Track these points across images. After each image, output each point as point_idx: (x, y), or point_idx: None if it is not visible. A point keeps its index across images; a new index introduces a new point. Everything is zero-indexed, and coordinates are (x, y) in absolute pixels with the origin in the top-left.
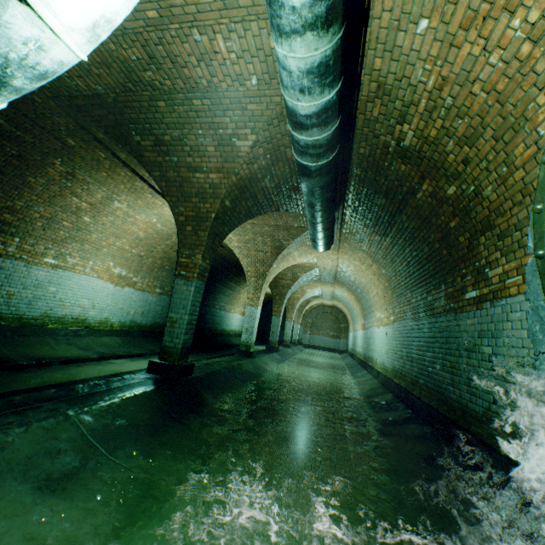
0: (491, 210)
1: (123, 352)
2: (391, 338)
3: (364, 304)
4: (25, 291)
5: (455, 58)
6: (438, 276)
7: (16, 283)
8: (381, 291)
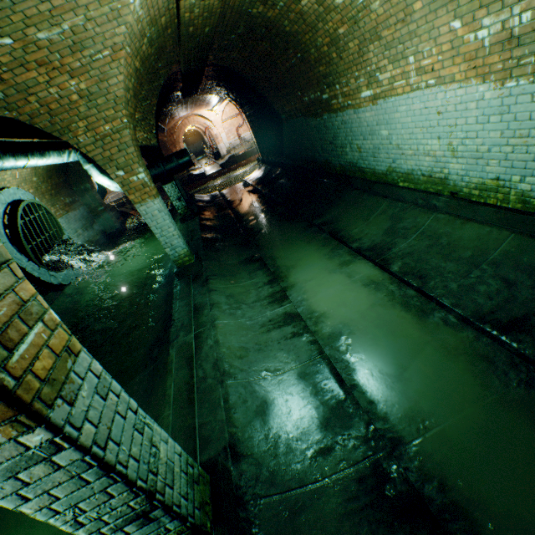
0: None
1: (415, 267)
2: None
3: None
4: (366, 142)
5: None
6: None
7: (358, 135)
8: None
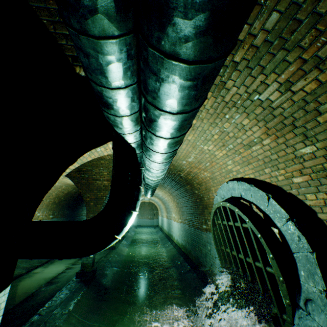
0: (207, 204)
1: (37, 262)
2: (180, 229)
3: (166, 206)
4: None
5: (193, 169)
6: (195, 213)
7: None
8: (174, 206)
